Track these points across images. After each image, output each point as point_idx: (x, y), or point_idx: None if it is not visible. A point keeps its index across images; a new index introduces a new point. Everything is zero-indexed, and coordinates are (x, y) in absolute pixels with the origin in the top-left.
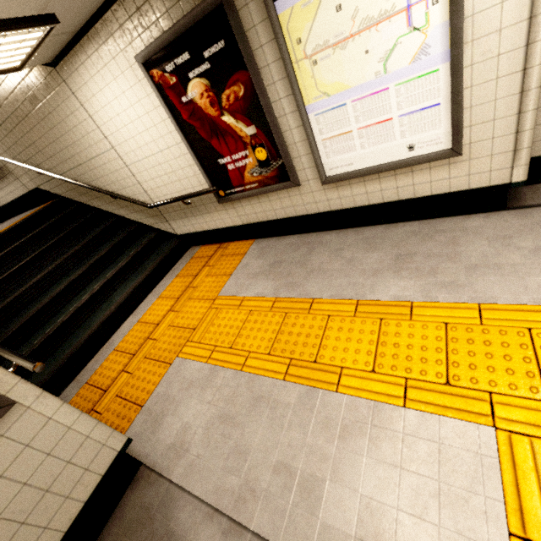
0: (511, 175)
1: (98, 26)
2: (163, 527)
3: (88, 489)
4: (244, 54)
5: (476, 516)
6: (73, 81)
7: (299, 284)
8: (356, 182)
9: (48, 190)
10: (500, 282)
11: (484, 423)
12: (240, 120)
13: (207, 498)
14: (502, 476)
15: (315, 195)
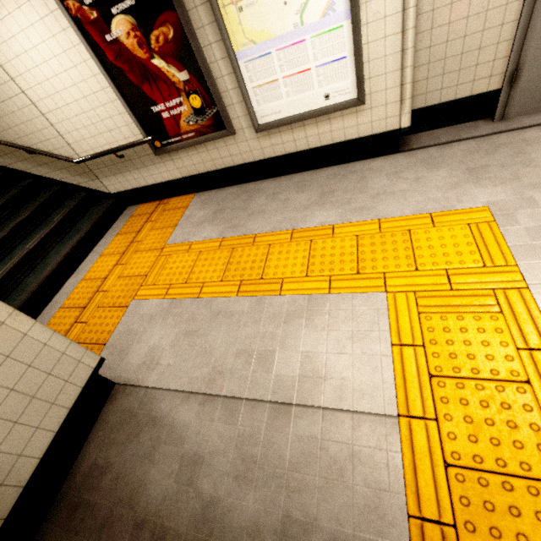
0: (400, 122)
1: None
2: (147, 417)
3: (71, 398)
4: None
5: (373, 342)
6: None
7: (242, 225)
8: (285, 129)
9: None
10: (393, 203)
11: (380, 291)
12: (172, 64)
13: (182, 388)
14: (389, 317)
15: (250, 144)
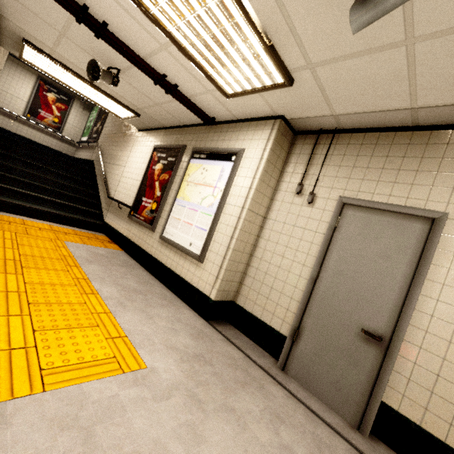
0: (211, 292)
1: (156, 131)
2: None
3: None
4: (175, 166)
5: None
6: (138, 139)
7: (91, 263)
8: (169, 247)
9: (95, 164)
10: (136, 319)
11: (0, 313)
12: (159, 187)
13: None
14: None
15: (155, 242)
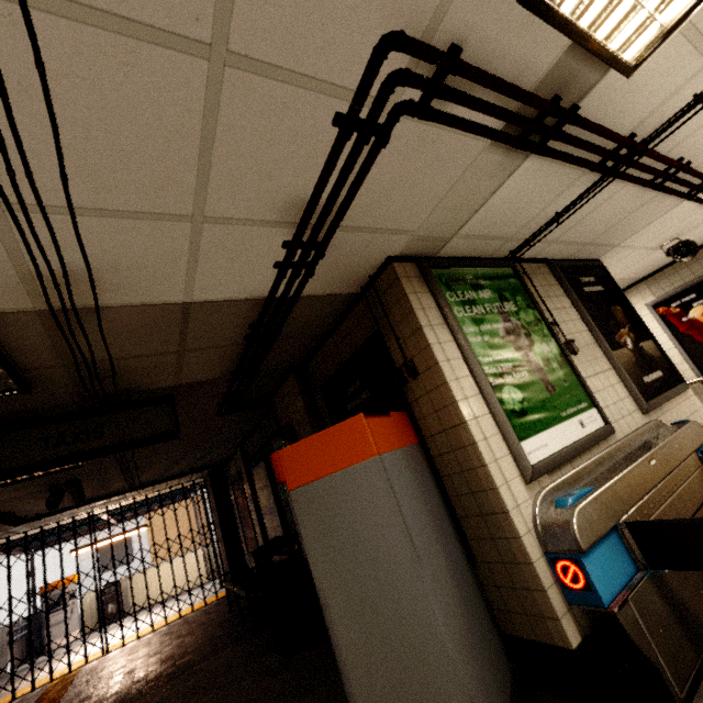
0: None
1: None
2: None
3: None
4: None
5: None
6: None
7: None
8: None
9: None
10: None
11: None
12: None
13: None
14: None
15: None
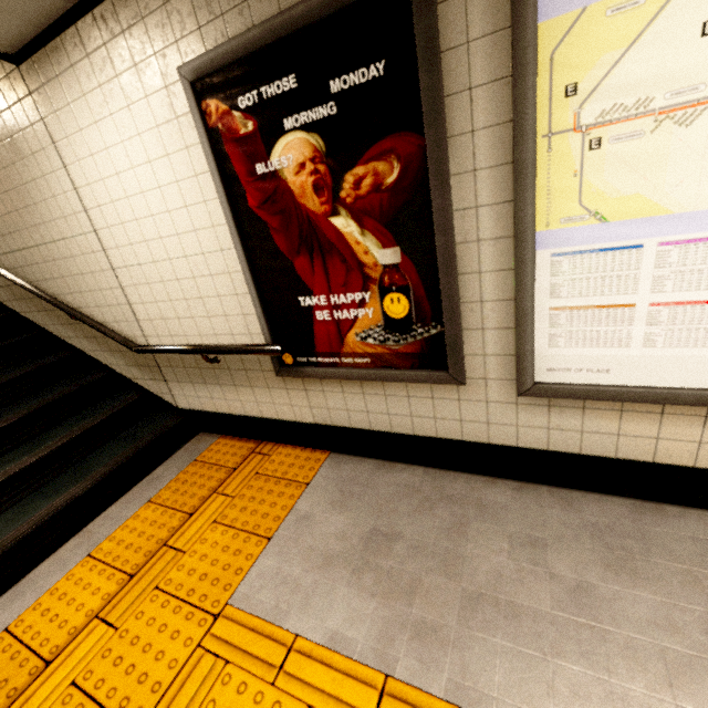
0: None
1: None
2: None
3: None
4: (427, 96)
5: None
6: (47, 96)
7: (449, 638)
8: (600, 407)
9: None
10: None
11: None
12: (371, 231)
13: None
14: None
15: (493, 410)
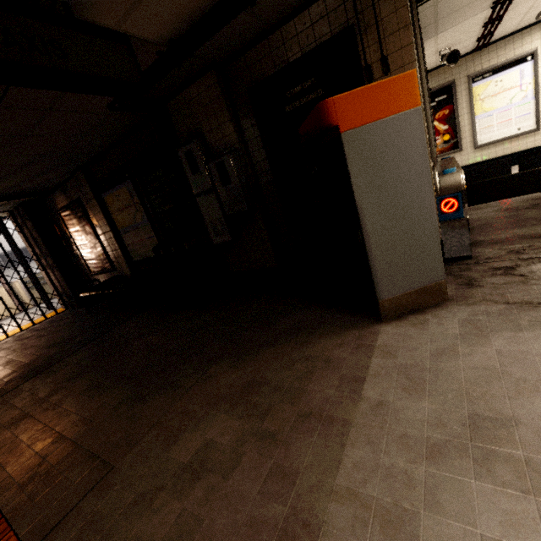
0: None
1: None
2: None
3: None
4: (454, 99)
5: None
6: None
7: None
8: (491, 147)
9: None
10: None
11: None
12: (441, 124)
13: None
14: None
15: (469, 156)
